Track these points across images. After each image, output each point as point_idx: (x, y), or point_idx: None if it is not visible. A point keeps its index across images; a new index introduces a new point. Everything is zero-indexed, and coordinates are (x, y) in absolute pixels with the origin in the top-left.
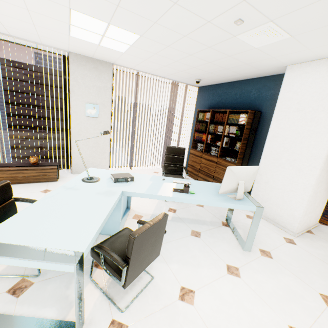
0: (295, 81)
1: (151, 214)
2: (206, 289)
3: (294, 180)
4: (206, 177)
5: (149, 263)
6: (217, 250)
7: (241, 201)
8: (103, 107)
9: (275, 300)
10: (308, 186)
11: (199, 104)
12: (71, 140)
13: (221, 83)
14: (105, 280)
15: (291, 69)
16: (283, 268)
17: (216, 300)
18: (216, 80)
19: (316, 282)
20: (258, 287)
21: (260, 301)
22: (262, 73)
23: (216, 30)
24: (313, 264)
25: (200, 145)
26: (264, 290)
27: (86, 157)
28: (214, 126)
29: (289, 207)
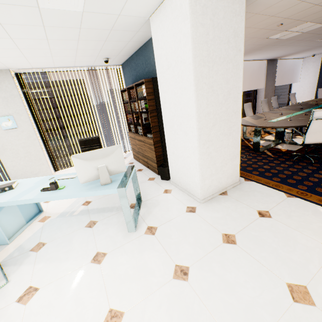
0: (158, 34)
1: (61, 212)
2: (54, 284)
3: (186, 145)
4: (143, 158)
5: None
6: (100, 238)
7: (106, 186)
8: (18, 116)
9: (119, 282)
10: (195, 149)
11: (127, 84)
12: None
13: (132, 55)
14: None
15: (153, 21)
16: (157, 244)
17: (54, 294)
18: (121, 54)
19: (182, 252)
20: (111, 271)
21: (100, 287)
22: (144, 33)
23: (10, 8)
24: (197, 231)
25: (132, 127)
26: (115, 274)
27: (23, 167)
28: (134, 104)
29: (191, 174)
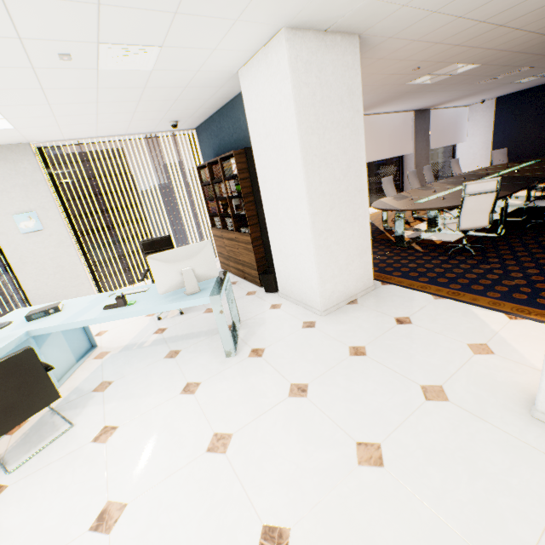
0: (251, 93)
1: (125, 345)
2: (137, 420)
3: (297, 238)
4: (236, 265)
5: (37, 411)
6: (188, 367)
7: (194, 295)
8: (44, 212)
9: (222, 408)
10: (309, 242)
11: (205, 156)
12: (15, 274)
13: (212, 116)
14: (9, 445)
15: (243, 76)
16: (266, 366)
17: (140, 429)
18: (196, 114)
19: (299, 371)
20: (210, 399)
21: (199, 415)
22: (230, 88)
23: (62, 71)
24: (318, 347)
25: (217, 220)
26: (215, 401)
27: (52, 290)
28: (218, 187)
29: (306, 277)
